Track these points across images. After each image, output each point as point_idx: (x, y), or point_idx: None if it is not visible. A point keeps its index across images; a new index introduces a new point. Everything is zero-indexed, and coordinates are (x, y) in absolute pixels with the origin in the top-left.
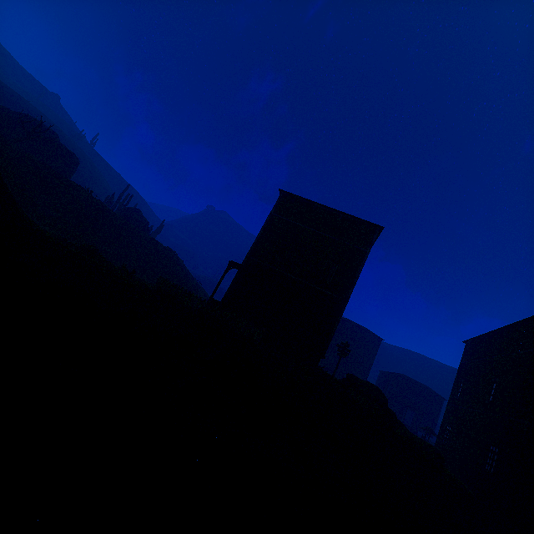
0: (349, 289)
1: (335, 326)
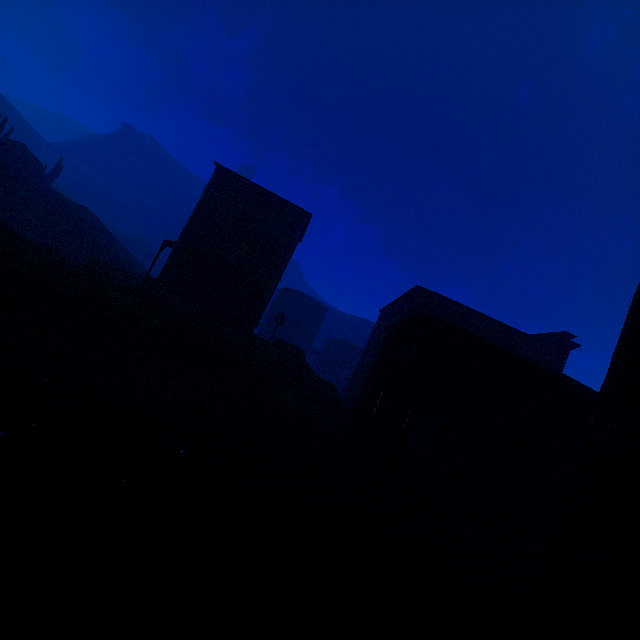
0: (279, 269)
1: (265, 301)
